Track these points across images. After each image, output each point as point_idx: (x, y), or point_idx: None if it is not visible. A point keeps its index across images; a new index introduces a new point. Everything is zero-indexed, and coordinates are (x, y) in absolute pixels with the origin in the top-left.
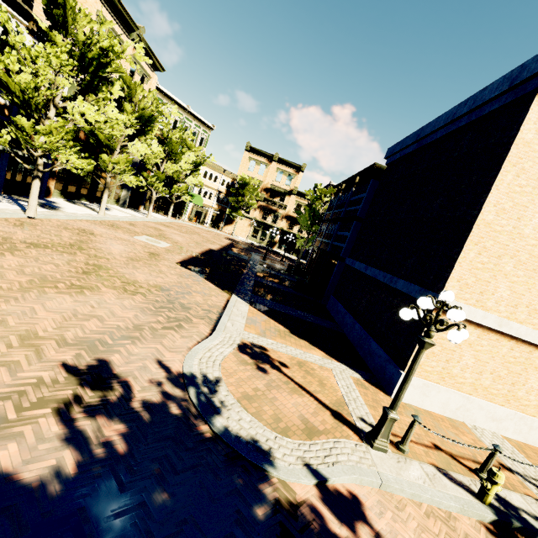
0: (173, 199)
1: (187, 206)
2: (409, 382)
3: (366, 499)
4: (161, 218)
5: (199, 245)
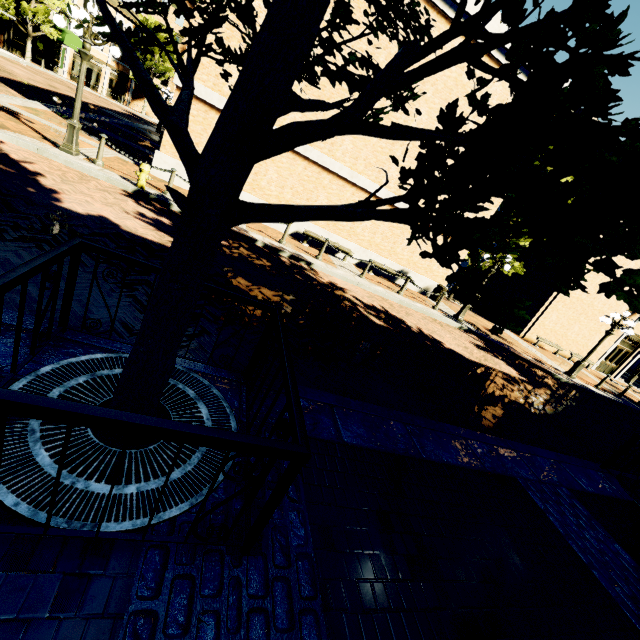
0: (29, 30)
1: (64, 53)
2: (80, 93)
3: (12, 146)
4: (10, 55)
5: (52, 87)
